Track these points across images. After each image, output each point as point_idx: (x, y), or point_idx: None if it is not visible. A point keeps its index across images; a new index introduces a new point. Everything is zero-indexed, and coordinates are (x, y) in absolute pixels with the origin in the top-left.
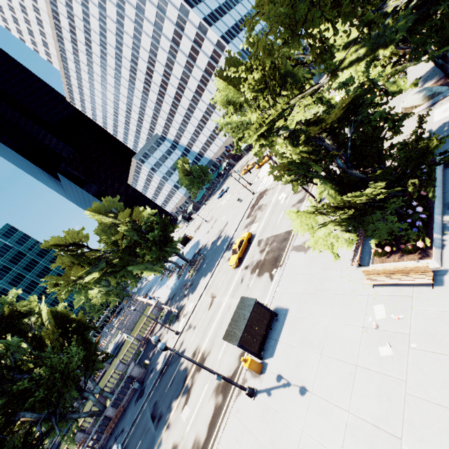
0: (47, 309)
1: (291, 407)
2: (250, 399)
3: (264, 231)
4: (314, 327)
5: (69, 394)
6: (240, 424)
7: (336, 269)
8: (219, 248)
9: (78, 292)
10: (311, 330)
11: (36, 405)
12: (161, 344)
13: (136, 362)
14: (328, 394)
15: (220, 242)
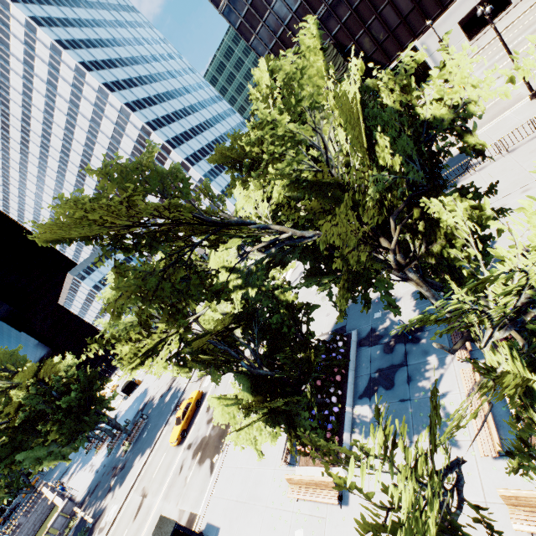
0: None
1: None
2: None
3: (216, 390)
4: None
5: None
6: None
7: (271, 465)
8: (166, 406)
9: None
10: None
11: None
12: None
13: None
14: None
15: (169, 397)
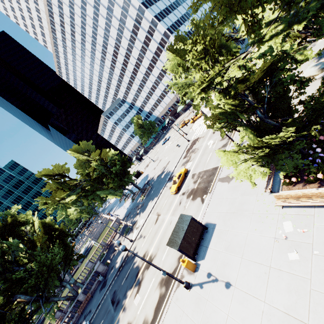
0: (38, 220)
1: (219, 297)
2: (186, 290)
3: (197, 168)
4: (236, 238)
5: (52, 283)
6: (179, 309)
7: (252, 194)
8: (163, 179)
9: (61, 209)
10: (234, 239)
11: (28, 290)
12: (122, 246)
13: (101, 261)
14: (248, 288)
15: (164, 175)
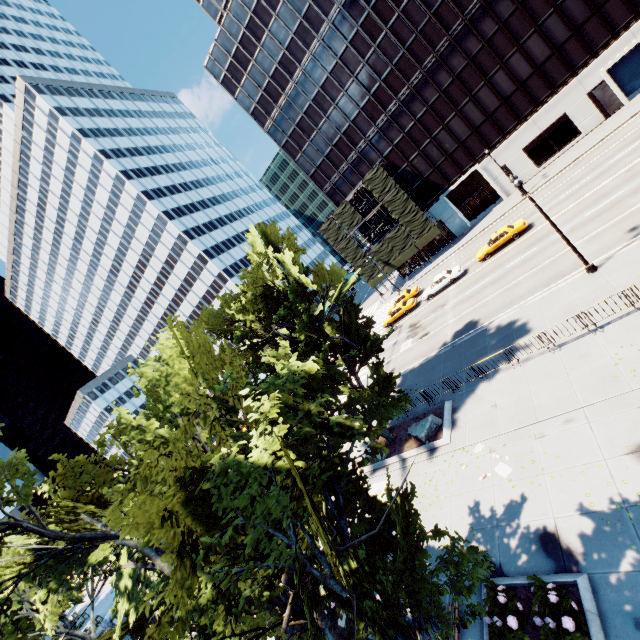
0: None
1: None
2: None
3: None
4: None
5: None
6: None
7: None
8: None
9: None
10: None
11: None
12: None
13: None
14: None
15: None
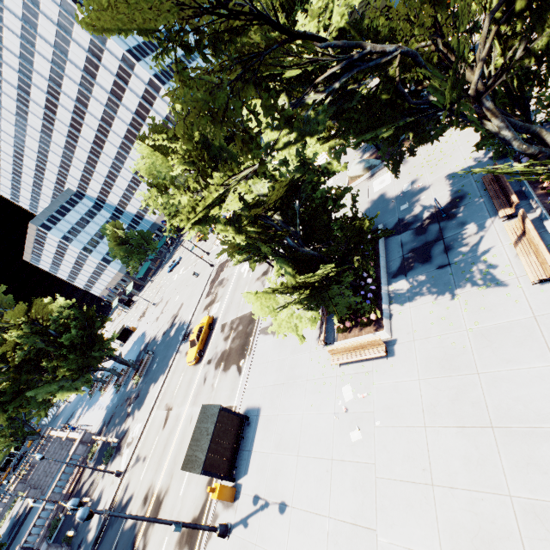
0: None
1: (271, 533)
2: (223, 540)
3: (228, 313)
4: (289, 425)
5: None
6: None
7: (305, 350)
8: (173, 339)
9: None
10: (286, 428)
11: None
12: (81, 512)
13: (52, 539)
14: (308, 503)
15: (174, 331)
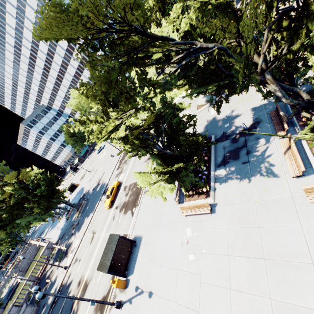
0: None
1: (144, 308)
2: (118, 310)
3: (128, 180)
4: (157, 248)
5: None
6: None
7: (168, 205)
8: (98, 193)
9: None
10: (155, 249)
11: None
12: (38, 295)
13: (29, 301)
14: (164, 293)
15: (99, 188)
